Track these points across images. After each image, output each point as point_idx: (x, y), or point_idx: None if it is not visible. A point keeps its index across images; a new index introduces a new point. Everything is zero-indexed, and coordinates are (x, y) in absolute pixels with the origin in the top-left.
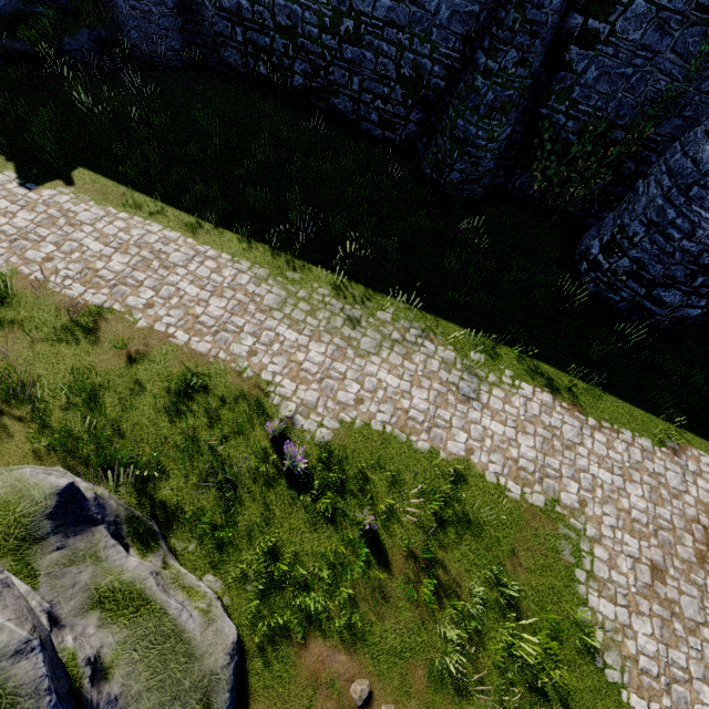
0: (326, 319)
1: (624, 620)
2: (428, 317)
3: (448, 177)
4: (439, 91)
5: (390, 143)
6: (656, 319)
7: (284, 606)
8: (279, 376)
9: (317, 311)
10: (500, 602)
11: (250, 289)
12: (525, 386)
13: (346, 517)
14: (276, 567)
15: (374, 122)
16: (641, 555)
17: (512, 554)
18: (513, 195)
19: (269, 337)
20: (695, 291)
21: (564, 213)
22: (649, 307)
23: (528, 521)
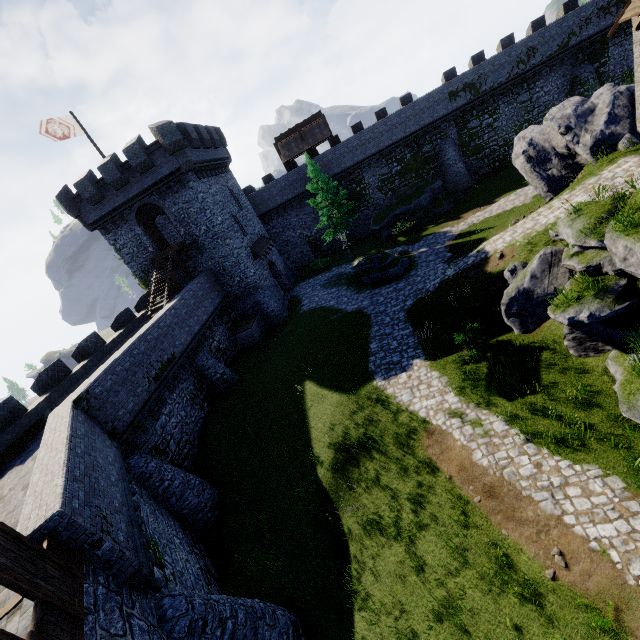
0: None
1: None
2: None
3: None
4: None
5: None
6: None
7: None
8: None
9: None
10: None
11: None
12: None
13: None
14: None
15: None
16: None
17: None
18: None
19: None
20: None
21: None
22: None
23: None
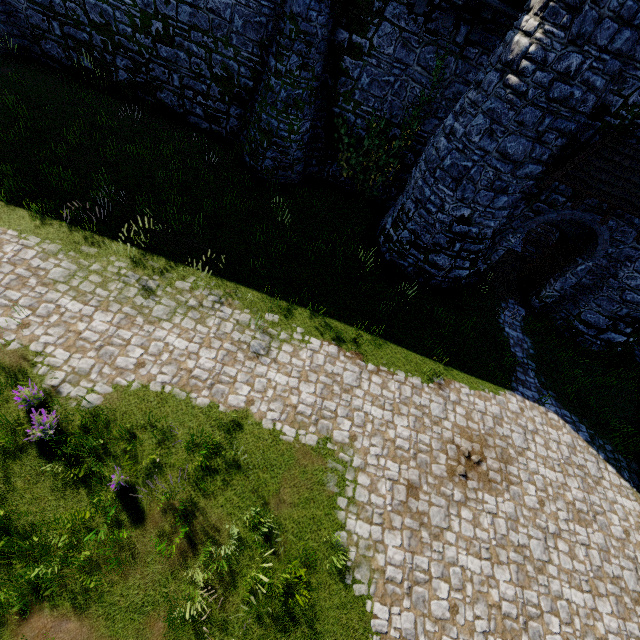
0: (118, 290)
1: (377, 537)
2: (228, 284)
3: (263, 164)
4: (249, 90)
5: (218, 135)
6: (438, 280)
7: (3, 582)
8: (52, 346)
9: (109, 283)
10: (259, 539)
11: (35, 264)
12: (314, 340)
13: (102, 480)
14: (0, 542)
15: (201, 116)
16: (400, 477)
17: (278, 492)
18: (328, 182)
19: (48, 309)
20: (459, 255)
21: (371, 197)
22: (429, 270)
23: (299, 460)
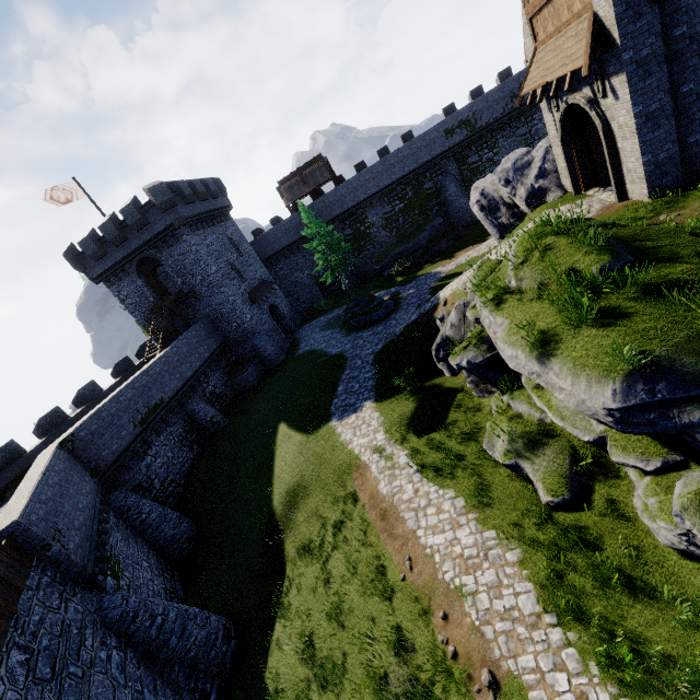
0: None
1: None
2: None
3: None
4: None
5: None
6: None
7: None
8: None
9: None
10: None
11: None
12: None
13: None
14: None
15: None
16: None
17: None
18: None
19: None
20: None
21: None
22: None
23: None
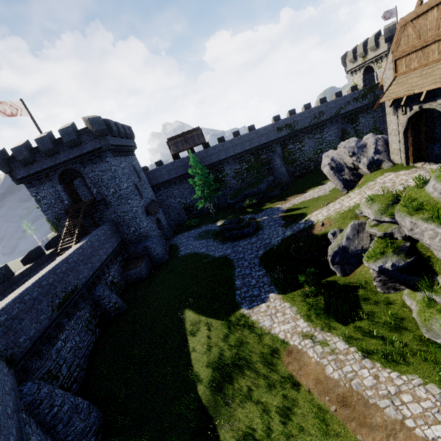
0: None
1: None
2: None
3: None
4: None
5: None
6: None
7: None
8: None
9: None
10: None
11: None
12: None
13: None
14: None
15: None
16: None
17: None
18: None
19: None
20: None
21: None
22: None
23: None
